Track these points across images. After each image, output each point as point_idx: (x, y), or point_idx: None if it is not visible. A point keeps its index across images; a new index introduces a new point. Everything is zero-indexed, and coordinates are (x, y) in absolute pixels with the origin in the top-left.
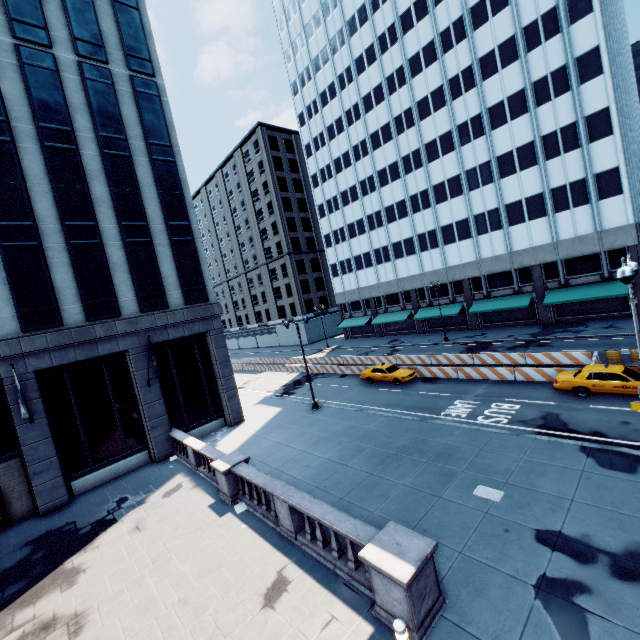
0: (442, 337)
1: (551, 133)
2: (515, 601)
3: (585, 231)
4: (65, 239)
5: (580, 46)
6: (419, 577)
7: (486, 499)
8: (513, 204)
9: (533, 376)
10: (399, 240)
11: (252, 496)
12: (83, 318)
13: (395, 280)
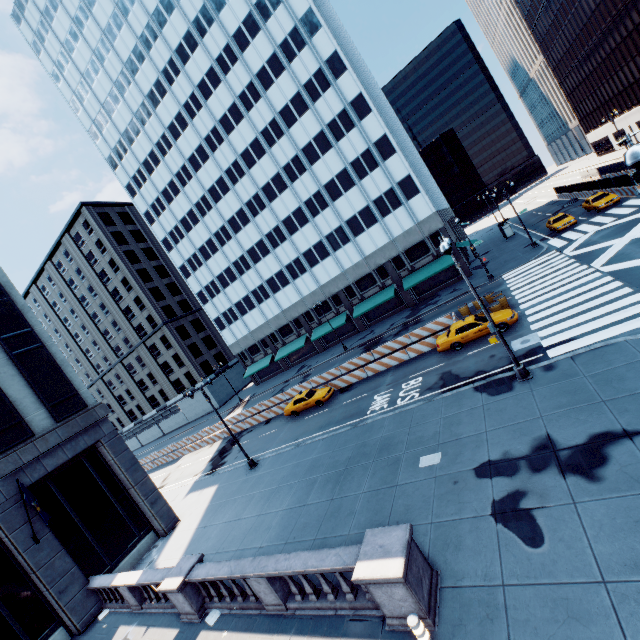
0: (341, 347)
1: (355, 159)
2: (485, 536)
3: (408, 226)
4: None
5: (349, 94)
6: (410, 564)
7: (431, 466)
8: (351, 219)
9: (421, 349)
10: (271, 276)
11: (221, 595)
12: None
13: (281, 312)
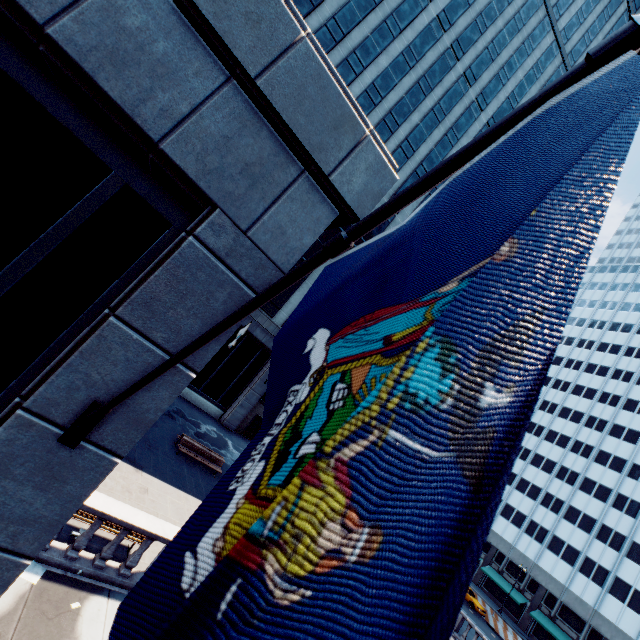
0: (494, 605)
1: None
2: None
3: None
4: None
5: None
6: None
7: None
8: (623, 582)
9: None
10: (514, 506)
11: None
12: None
13: None
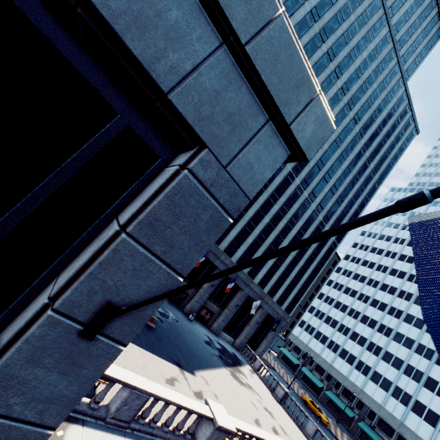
0: (333, 418)
1: None
2: None
3: None
4: (284, 269)
5: None
6: None
7: None
8: (421, 403)
9: None
10: (348, 350)
11: (288, 407)
12: (267, 291)
13: (329, 363)
